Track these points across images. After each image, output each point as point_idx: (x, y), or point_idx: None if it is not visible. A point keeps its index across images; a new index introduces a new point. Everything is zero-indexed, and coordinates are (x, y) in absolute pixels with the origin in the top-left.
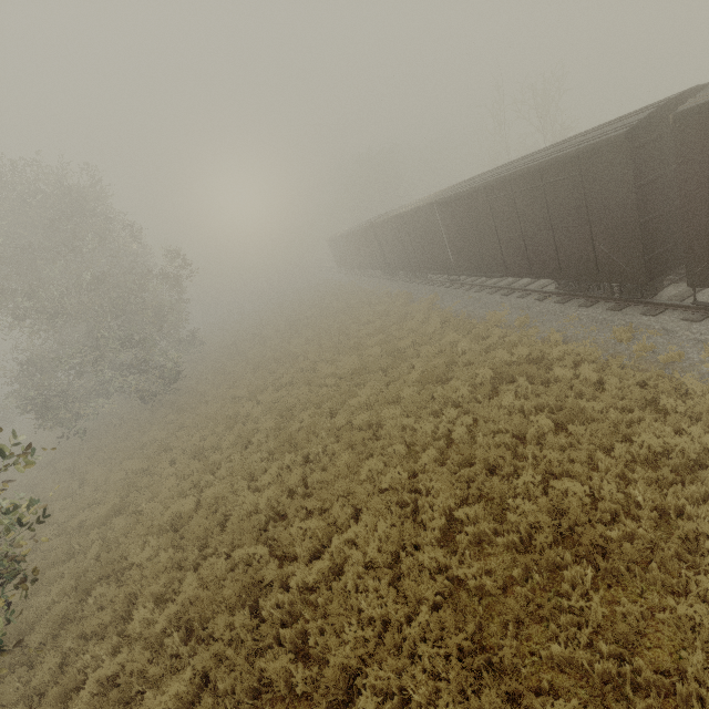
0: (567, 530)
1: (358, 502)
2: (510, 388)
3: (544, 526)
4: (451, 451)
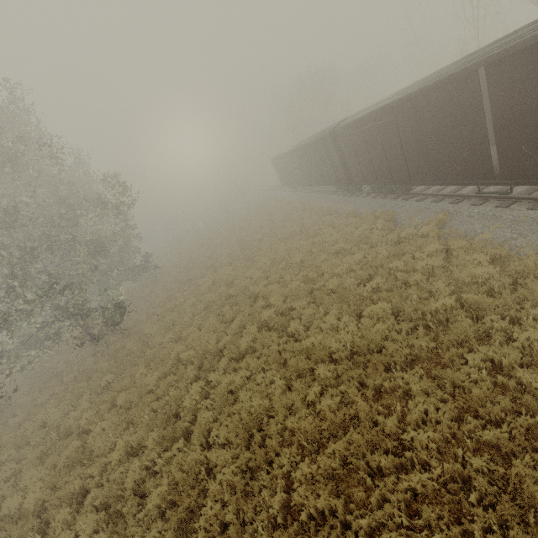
0: None
1: None
2: None
3: None
4: None
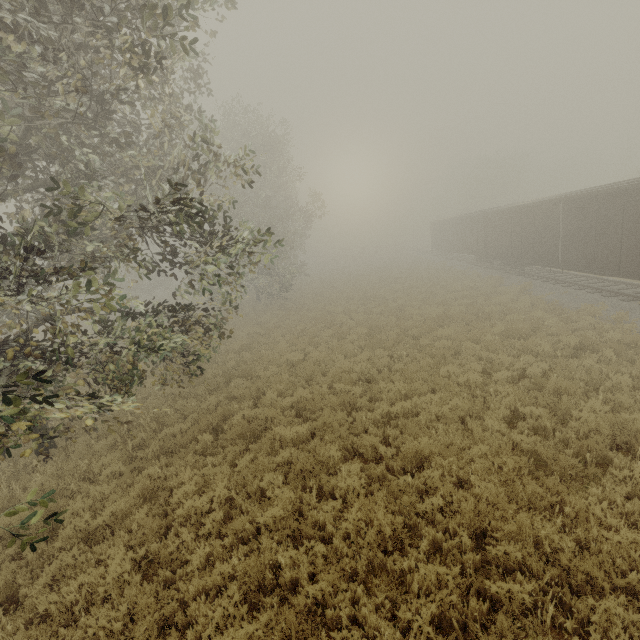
0: (623, 445)
1: (437, 384)
2: (593, 355)
3: (604, 431)
4: (521, 382)
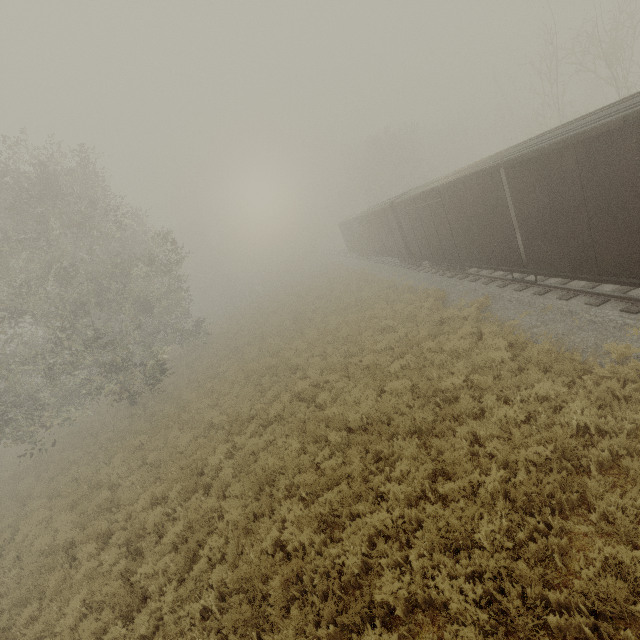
0: None
1: None
2: None
3: None
4: None
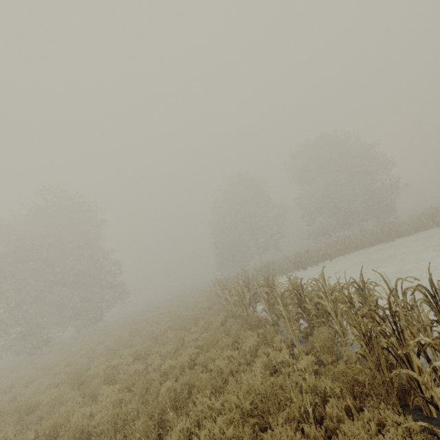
0: None
1: None
2: None
3: None
4: None
